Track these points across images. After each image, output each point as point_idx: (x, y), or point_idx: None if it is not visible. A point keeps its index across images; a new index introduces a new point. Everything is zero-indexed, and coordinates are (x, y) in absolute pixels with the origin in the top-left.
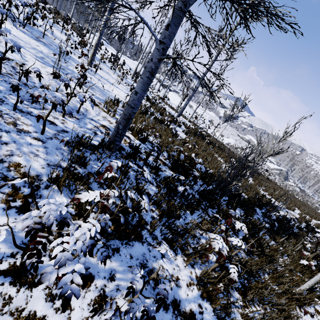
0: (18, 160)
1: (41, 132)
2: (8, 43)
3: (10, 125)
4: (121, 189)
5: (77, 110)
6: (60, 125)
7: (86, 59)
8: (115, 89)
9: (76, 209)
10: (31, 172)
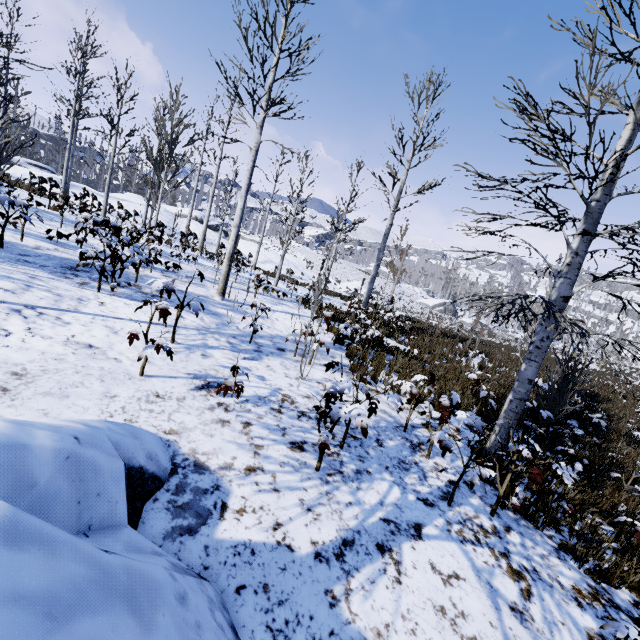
0: (565, 582)
1: (494, 515)
2: (207, 358)
3: (490, 537)
4: (572, 521)
5: (405, 428)
6: (454, 478)
7: (181, 276)
8: (282, 319)
9: (637, 595)
10: (585, 587)
